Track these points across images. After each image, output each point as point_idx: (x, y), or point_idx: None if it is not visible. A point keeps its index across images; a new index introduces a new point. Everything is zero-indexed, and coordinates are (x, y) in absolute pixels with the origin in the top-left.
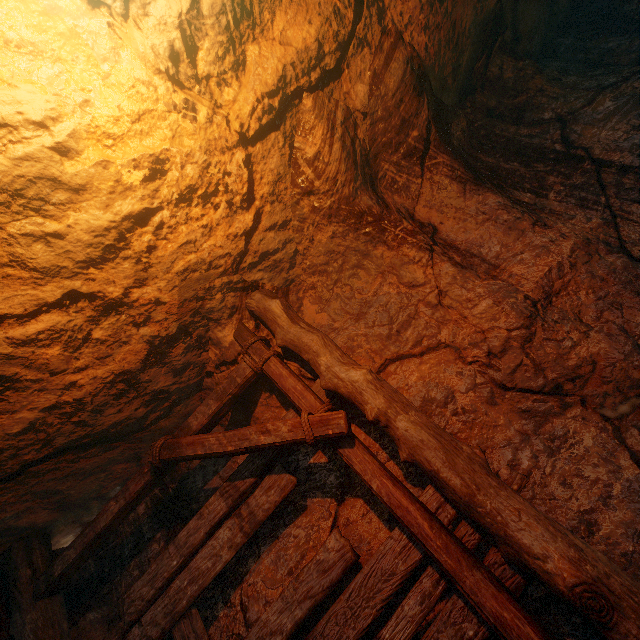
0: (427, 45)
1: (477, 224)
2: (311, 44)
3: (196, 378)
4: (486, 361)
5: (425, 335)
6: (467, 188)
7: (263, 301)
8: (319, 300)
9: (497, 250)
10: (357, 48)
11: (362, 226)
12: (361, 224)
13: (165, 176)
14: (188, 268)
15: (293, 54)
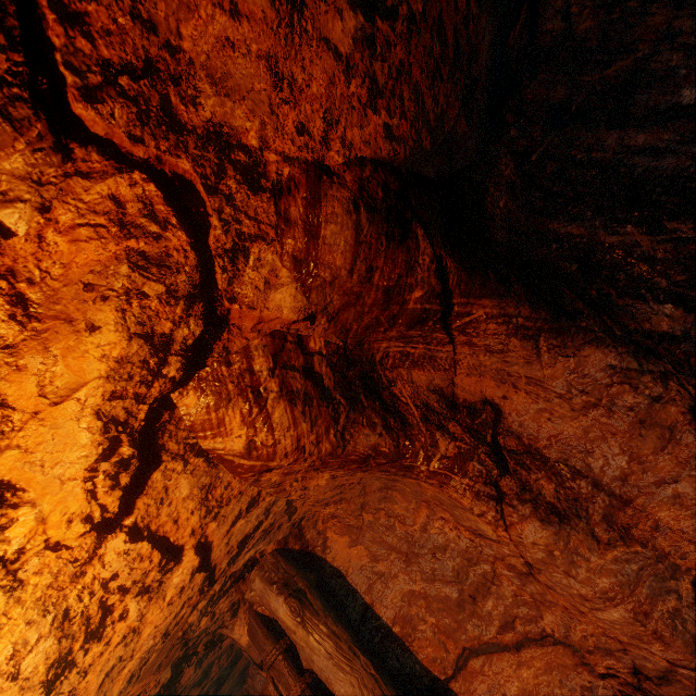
0: (389, 125)
1: (573, 410)
2: (125, 348)
3: (229, 658)
4: (632, 681)
5: (517, 616)
6: (541, 345)
7: (266, 598)
8: (347, 529)
9: (621, 465)
10: (233, 263)
11: (372, 467)
12: (369, 466)
13: None
14: (133, 673)
15: (100, 386)
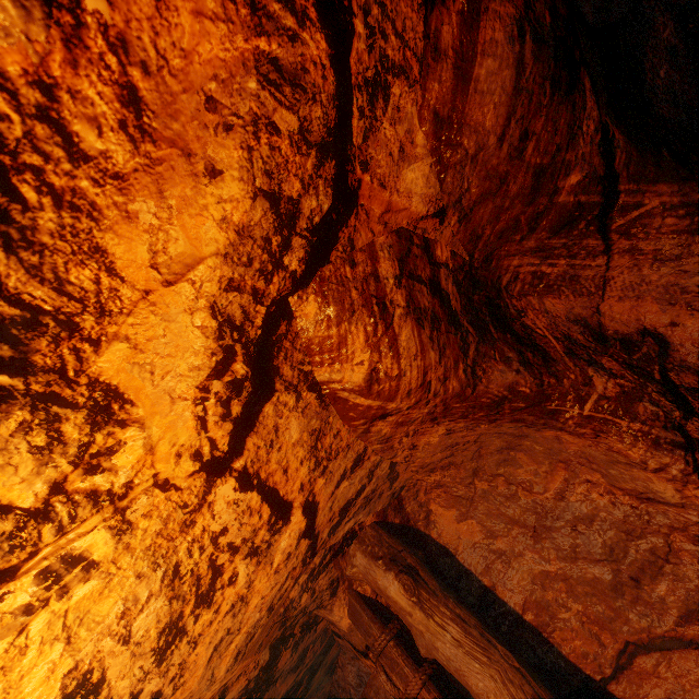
0: None
1: None
2: (247, 213)
3: (322, 643)
4: None
5: None
6: None
7: (372, 575)
8: (455, 500)
9: None
10: (371, 107)
11: (503, 415)
12: (500, 413)
13: (104, 681)
14: (239, 650)
15: (216, 268)
